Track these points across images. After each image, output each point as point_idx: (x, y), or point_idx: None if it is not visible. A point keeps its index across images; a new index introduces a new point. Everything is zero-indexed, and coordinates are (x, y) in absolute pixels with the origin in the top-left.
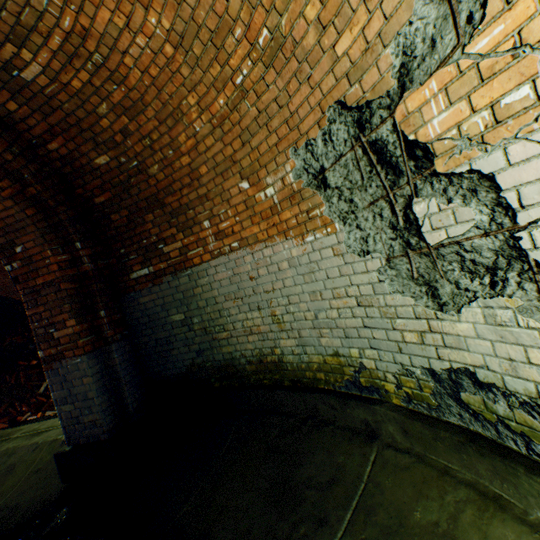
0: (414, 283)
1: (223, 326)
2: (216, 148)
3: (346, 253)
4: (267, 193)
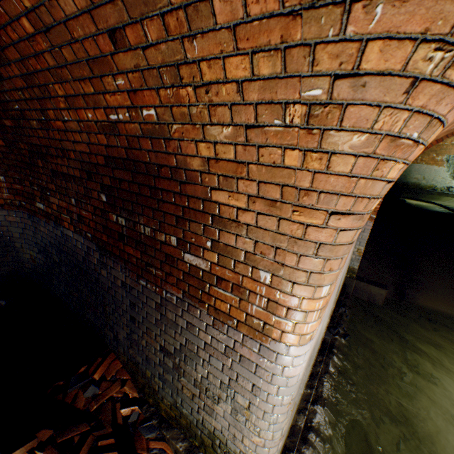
0: (451, 177)
1: (409, 176)
2: (433, 148)
3: (445, 171)
4: (437, 158)
